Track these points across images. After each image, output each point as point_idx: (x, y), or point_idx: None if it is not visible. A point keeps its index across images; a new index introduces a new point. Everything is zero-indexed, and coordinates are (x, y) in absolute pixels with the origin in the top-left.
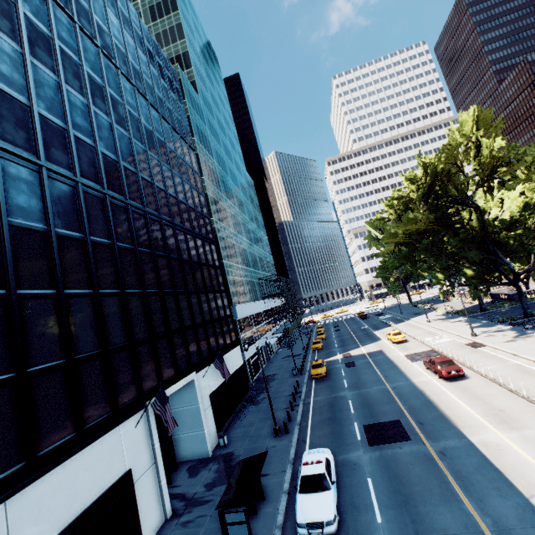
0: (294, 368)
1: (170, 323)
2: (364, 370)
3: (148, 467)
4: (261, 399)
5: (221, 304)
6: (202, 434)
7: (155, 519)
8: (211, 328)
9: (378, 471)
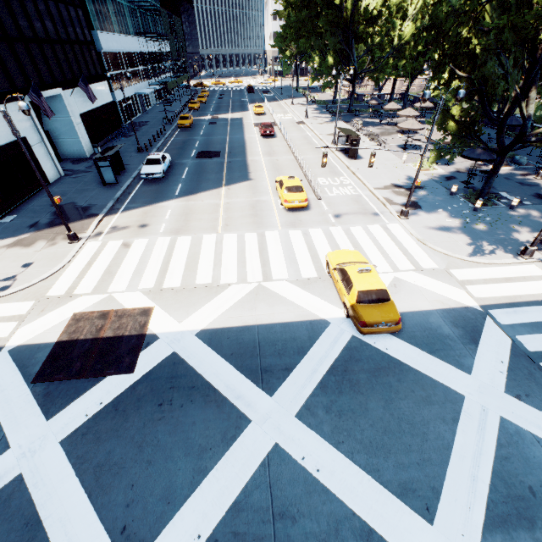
0: (165, 117)
1: (22, 28)
2: (220, 128)
3: (38, 142)
4: (132, 135)
5: (78, 24)
6: (79, 141)
7: (53, 173)
8: (69, 49)
9: (194, 166)
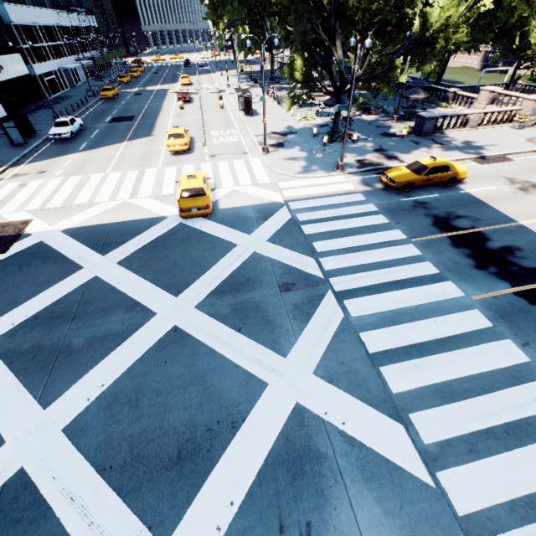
0: (88, 90)
1: None
2: (143, 98)
3: None
4: (53, 107)
5: None
6: None
7: None
8: None
9: (105, 128)
